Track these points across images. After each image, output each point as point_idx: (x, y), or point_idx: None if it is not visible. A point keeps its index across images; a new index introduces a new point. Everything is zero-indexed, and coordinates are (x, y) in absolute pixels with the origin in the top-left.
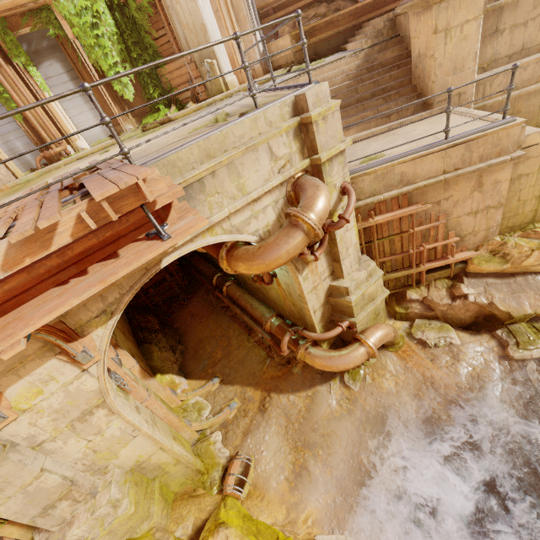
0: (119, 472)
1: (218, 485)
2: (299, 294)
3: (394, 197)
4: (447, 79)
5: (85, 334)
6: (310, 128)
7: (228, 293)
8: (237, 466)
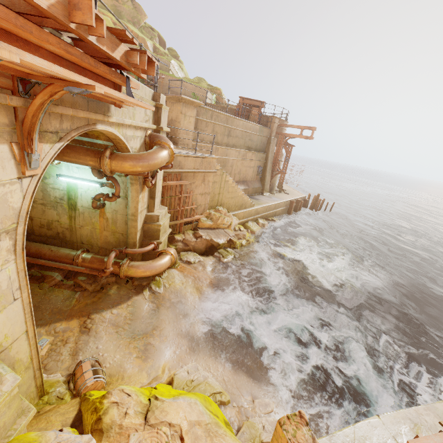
0: None
1: (70, 393)
2: (132, 213)
3: (176, 172)
4: (184, 135)
5: (38, 141)
6: (159, 110)
7: None
8: (89, 364)
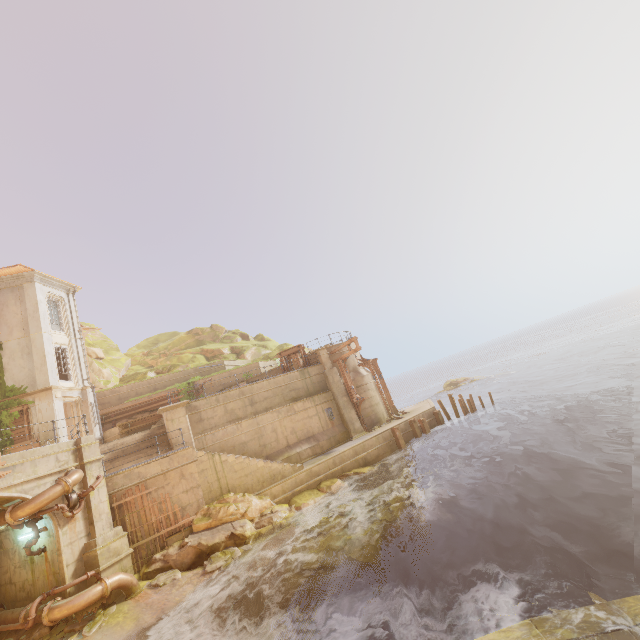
0: None
1: None
2: (58, 547)
3: (135, 484)
4: (178, 437)
5: None
6: (81, 450)
7: None
8: None
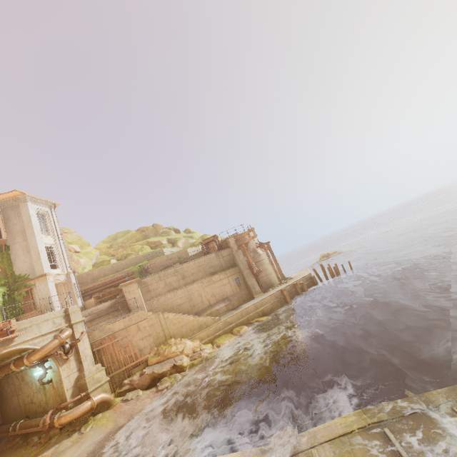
0: None
1: None
2: (60, 379)
3: (107, 336)
4: (134, 303)
5: None
6: (69, 315)
7: (20, 427)
8: None
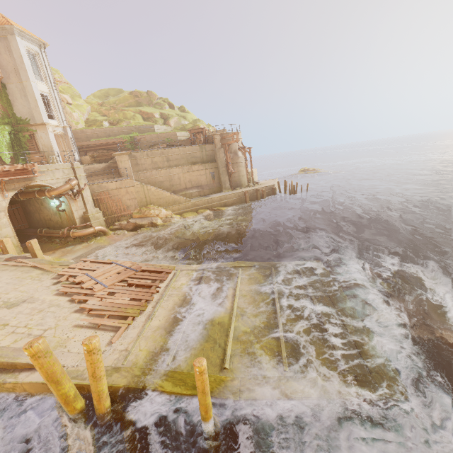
0: (0, 235)
1: None
2: (71, 211)
3: (103, 191)
4: (124, 171)
5: (8, 192)
6: (74, 169)
7: (45, 232)
8: None
